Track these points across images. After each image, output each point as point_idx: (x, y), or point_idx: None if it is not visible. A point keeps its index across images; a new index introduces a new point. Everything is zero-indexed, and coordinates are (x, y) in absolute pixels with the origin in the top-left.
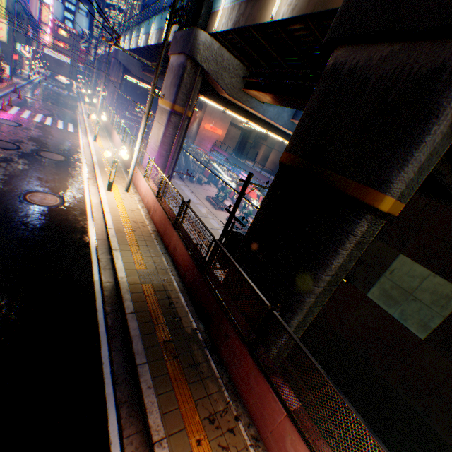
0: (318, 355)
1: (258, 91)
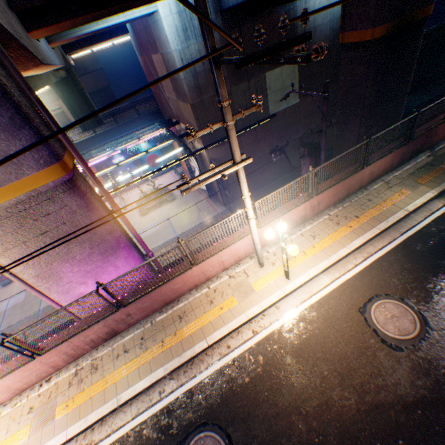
0: (277, 171)
1: (82, 15)
